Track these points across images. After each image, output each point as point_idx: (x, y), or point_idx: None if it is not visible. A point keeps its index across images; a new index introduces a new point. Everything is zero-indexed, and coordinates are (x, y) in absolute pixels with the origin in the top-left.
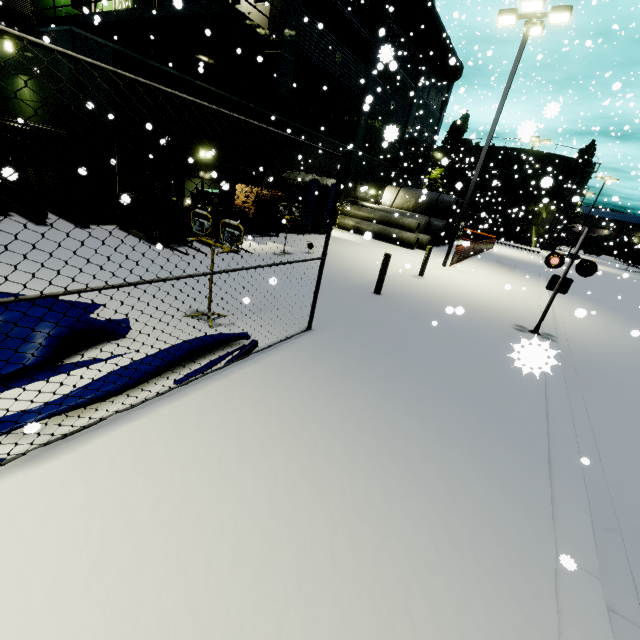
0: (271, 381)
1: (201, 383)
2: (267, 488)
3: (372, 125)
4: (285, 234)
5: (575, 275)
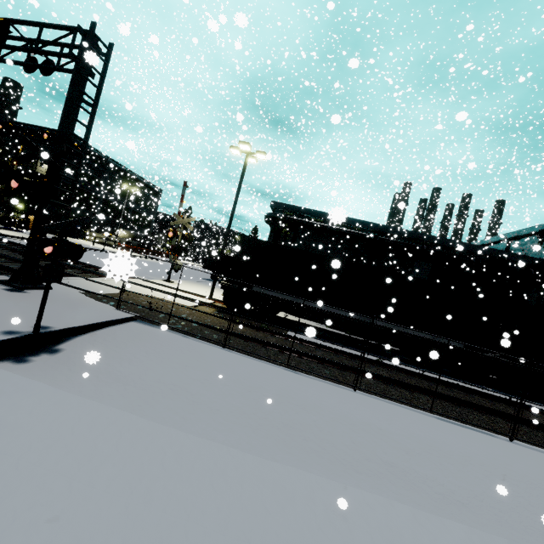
0: (24, 234)
1: (13, 231)
2: (20, 234)
3: (107, 205)
4: (52, 235)
5: (201, 268)
